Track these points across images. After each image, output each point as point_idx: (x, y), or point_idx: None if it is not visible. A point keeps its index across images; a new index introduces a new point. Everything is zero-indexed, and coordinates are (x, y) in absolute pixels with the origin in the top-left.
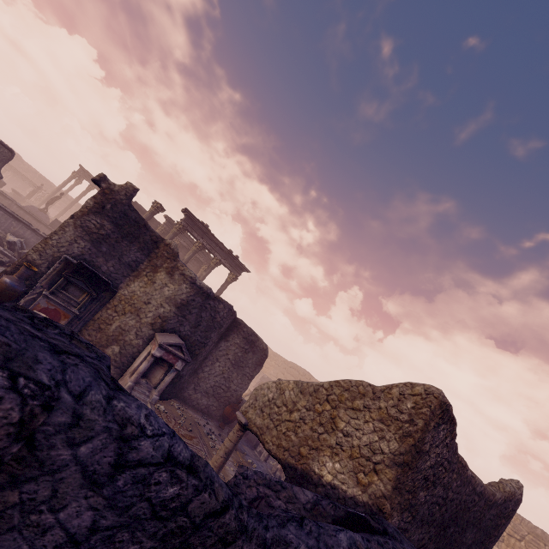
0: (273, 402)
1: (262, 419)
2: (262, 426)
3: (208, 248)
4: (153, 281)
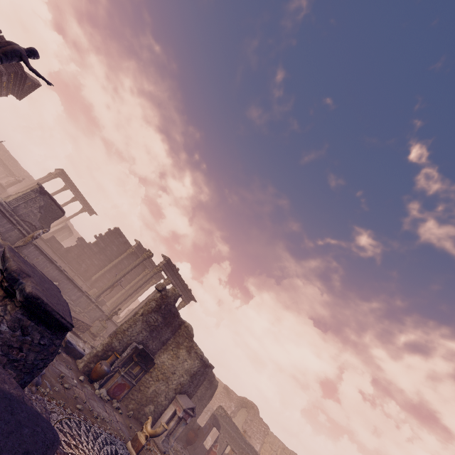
0: None
1: None
2: None
3: (174, 284)
4: (177, 356)
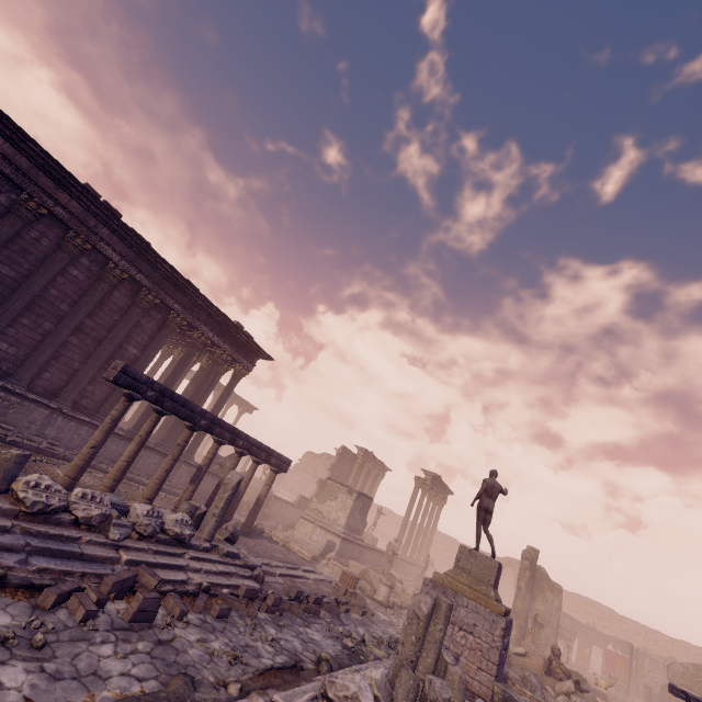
0: (685, 674)
1: (685, 681)
2: (688, 684)
3: (437, 492)
4: (546, 600)
